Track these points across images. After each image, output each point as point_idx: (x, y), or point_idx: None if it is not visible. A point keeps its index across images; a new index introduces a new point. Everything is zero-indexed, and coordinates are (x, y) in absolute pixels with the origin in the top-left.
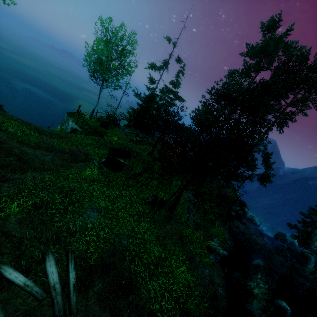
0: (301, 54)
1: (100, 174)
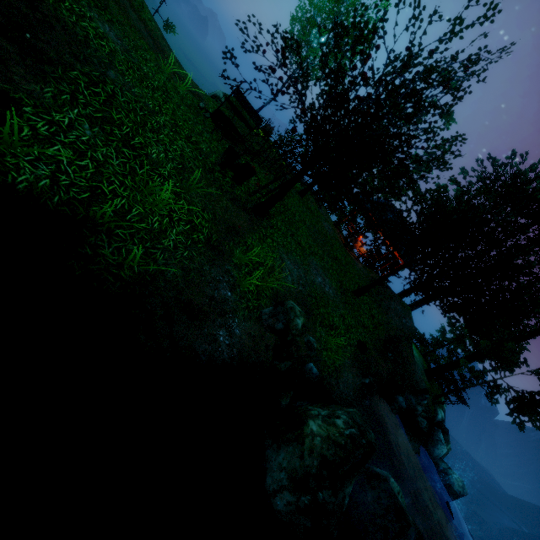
0: None
1: (193, 104)
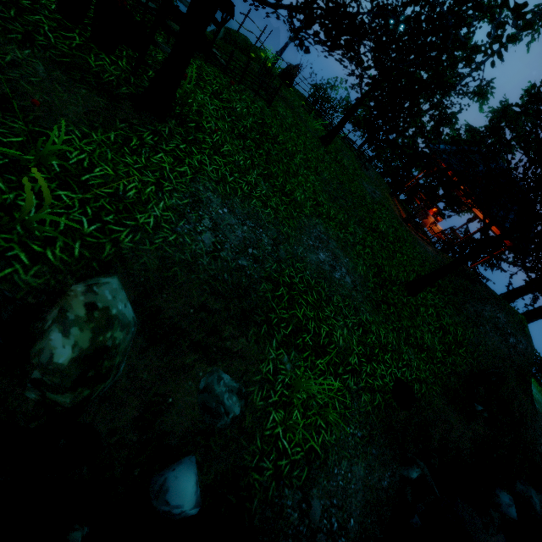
0: None
1: None
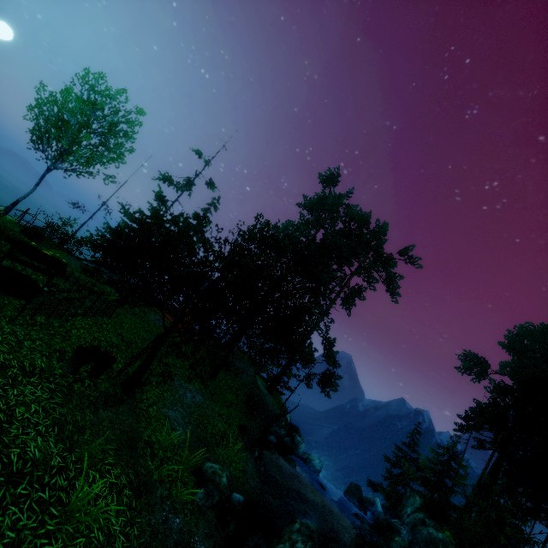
0: (362, 215)
1: None
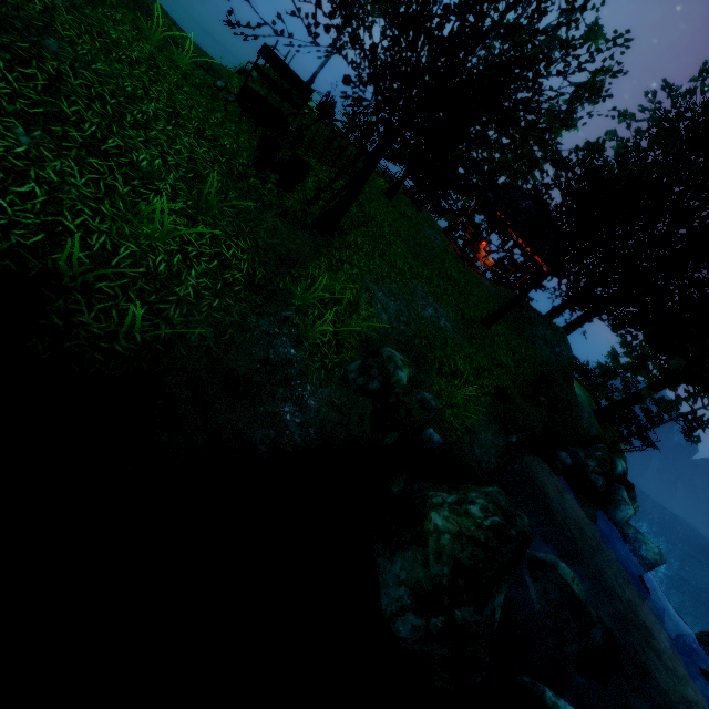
0: None
1: (205, 84)
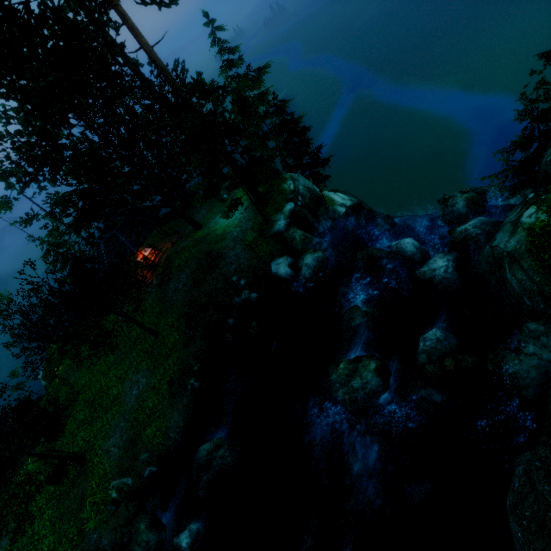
0: None
1: None
